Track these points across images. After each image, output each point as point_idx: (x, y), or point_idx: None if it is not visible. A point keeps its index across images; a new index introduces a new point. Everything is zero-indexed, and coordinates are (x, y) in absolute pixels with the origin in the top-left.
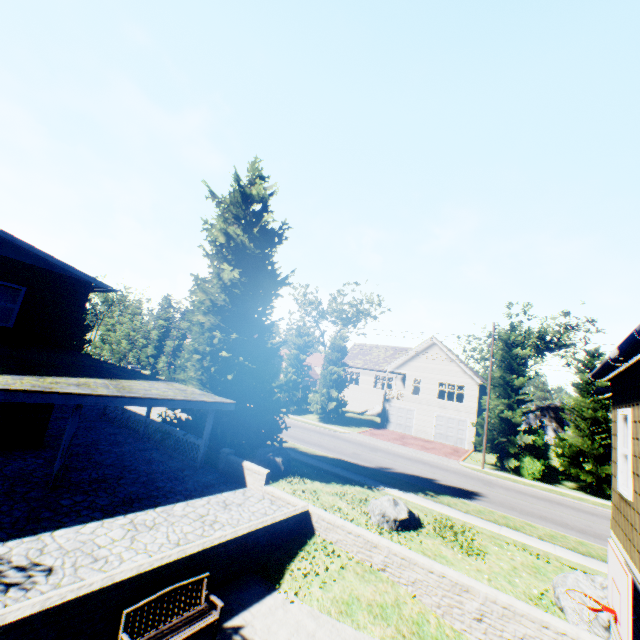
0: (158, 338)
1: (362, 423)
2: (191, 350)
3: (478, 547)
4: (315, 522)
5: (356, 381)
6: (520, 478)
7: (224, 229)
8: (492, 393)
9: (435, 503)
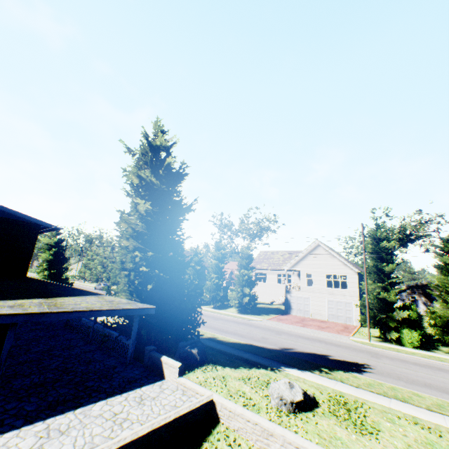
0: (121, 262)
1: (271, 311)
2: (119, 268)
3: (371, 424)
4: (219, 410)
5: (265, 279)
6: (402, 347)
7: (137, 173)
8: (369, 279)
9: (329, 380)
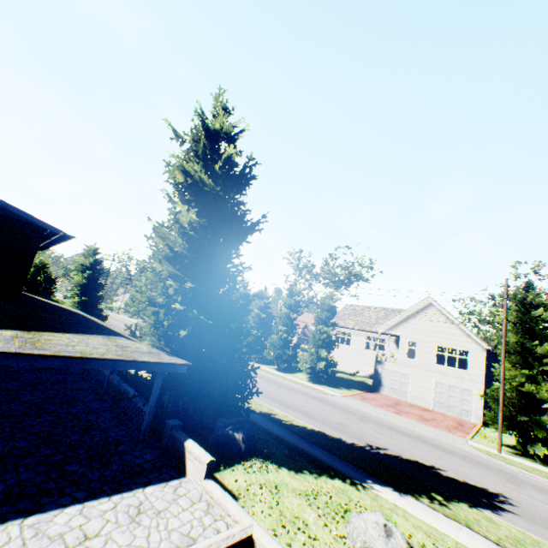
0: None
1: (353, 385)
2: (144, 301)
3: None
4: None
5: (348, 341)
6: None
7: (182, 166)
8: (506, 361)
9: (447, 520)
